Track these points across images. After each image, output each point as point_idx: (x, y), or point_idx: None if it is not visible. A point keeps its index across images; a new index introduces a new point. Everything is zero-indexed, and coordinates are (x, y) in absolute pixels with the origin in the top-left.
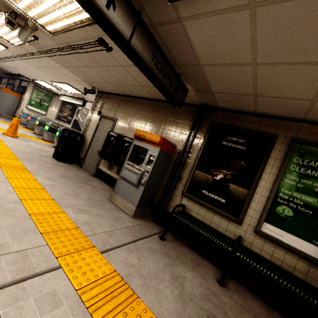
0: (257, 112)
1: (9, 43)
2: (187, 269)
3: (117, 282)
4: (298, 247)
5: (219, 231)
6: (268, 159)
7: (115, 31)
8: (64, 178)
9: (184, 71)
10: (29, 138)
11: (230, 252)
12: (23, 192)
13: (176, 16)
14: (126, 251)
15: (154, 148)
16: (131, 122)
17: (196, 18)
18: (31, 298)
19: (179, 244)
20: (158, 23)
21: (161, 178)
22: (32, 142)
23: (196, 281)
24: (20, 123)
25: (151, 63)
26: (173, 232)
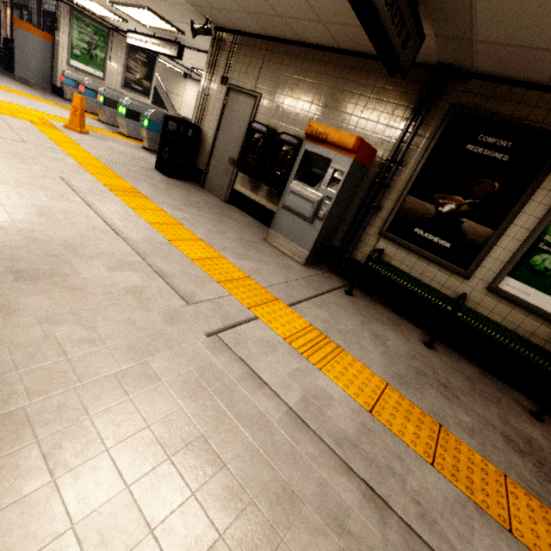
0: None
1: None
2: (387, 329)
3: (318, 336)
4: (548, 309)
5: (432, 286)
6: (544, 179)
7: None
8: (193, 206)
9: None
10: (101, 133)
11: (449, 312)
12: (163, 230)
13: None
14: (314, 306)
15: (343, 158)
16: (291, 102)
17: None
18: (249, 342)
19: (370, 301)
20: None
21: (346, 208)
22: (111, 142)
23: (399, 342)
24: (66, 99)
25: None
26: (360, 287)
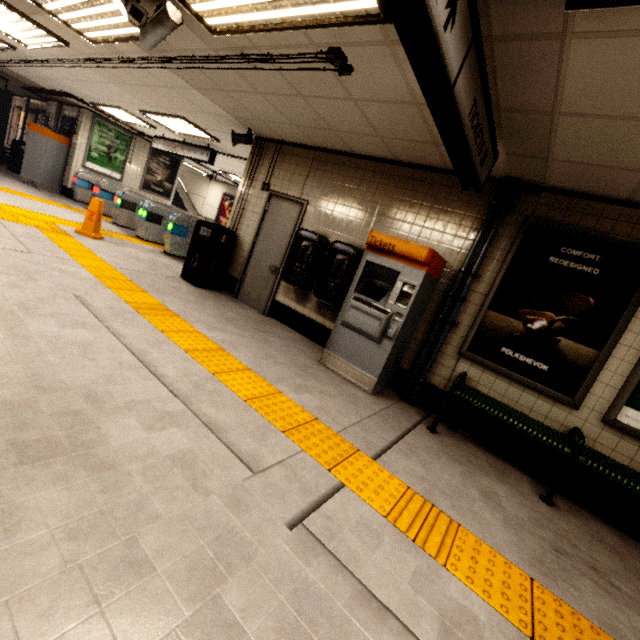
0: (634, 199)
1: (81, 37)
2: (492, 480)
3: (422, 505)
4: None
5: (533, 418)
6: None
7: (443, 71)
8: (231, 323)
9: (506, 121)
10: (116, 237)
11: (568, 456)
12: (203, 359)
13: (558, 28)
14: (401, 455)
15: (413, 271)
16: (343, 210)
17: (605, 35)
18: (345, 530)
19: (458, 438)
20: (505, 36)
21: (415, 324)
22: (129, 248)
23: (514, 500)
24: (76, 201)
25: (468, 117)
26: (441, 419)
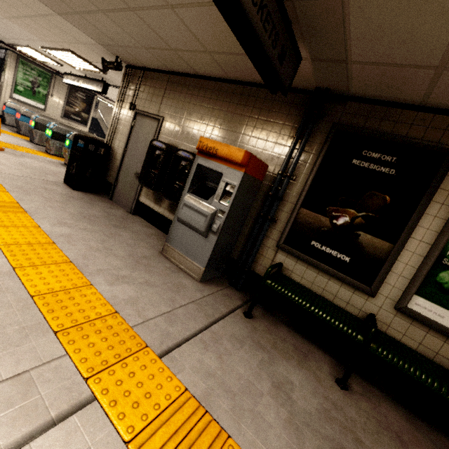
0: (427, 103)
1: None
2: (291, 365)
3: (192, 413)
4: None
5: (337, 304)
6: (435, 192)
7: None
8: (86, 219)
9: (302, 13)
10: (22, 150)
11: (361, 344)
12: (17, 253)
13: None
14: (199, 346)
15: (234, 172)
16: (189, 124)
17: None
18: None
19: (272, 321)
20: None
21: (242, 220)
22: (27, 158)
23: (308, 387)
24: (6, 124)
25: None
26: (261, 303)
